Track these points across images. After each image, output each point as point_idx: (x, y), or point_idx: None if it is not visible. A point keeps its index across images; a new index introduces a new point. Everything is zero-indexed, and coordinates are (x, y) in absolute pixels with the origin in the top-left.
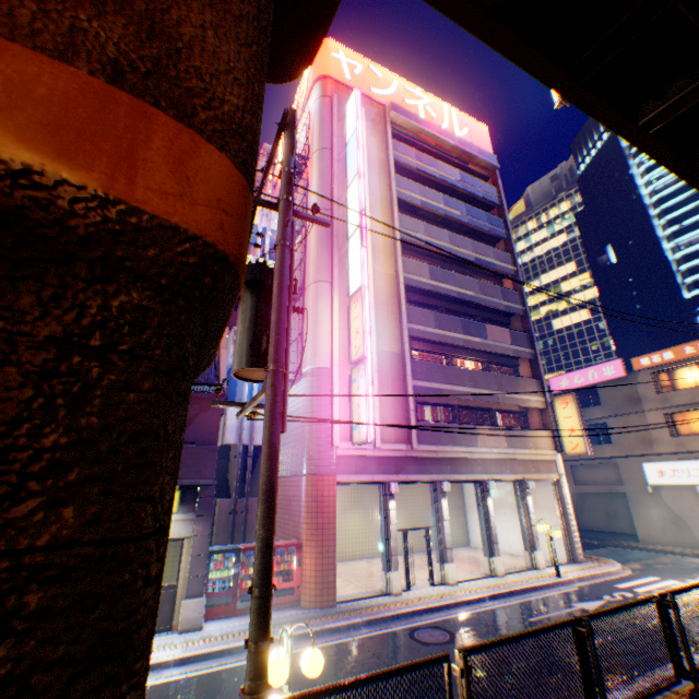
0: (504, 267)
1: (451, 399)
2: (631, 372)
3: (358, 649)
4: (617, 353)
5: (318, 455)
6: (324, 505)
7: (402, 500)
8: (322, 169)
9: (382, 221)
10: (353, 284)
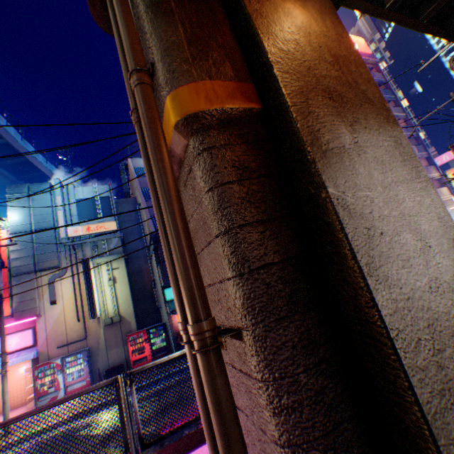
0: (400, 115)
1: None
2: None
3: None
4: (432, 145)
5: None
6: None
7: None
8: None
9: None
10: None
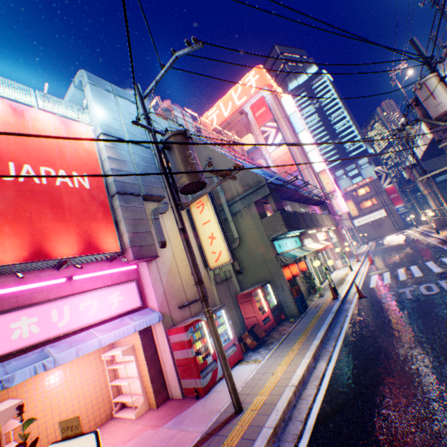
0: None
1: None
2: (344, 193)
3: (379, 250)
4: None
5: None
6: (341, 233)
7: None
8: (288, 126)
9: None
10: (317, 168)
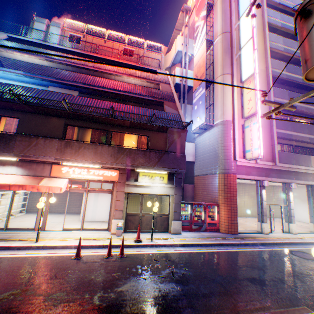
0: None
1: (291, 141)
2: None
3: (266, 255)
4: None
5: (226, 164)
6: (231, 188)
7: (249, 193)
8: (224, 8)
9: (258, 37)
10: (245, 74)
